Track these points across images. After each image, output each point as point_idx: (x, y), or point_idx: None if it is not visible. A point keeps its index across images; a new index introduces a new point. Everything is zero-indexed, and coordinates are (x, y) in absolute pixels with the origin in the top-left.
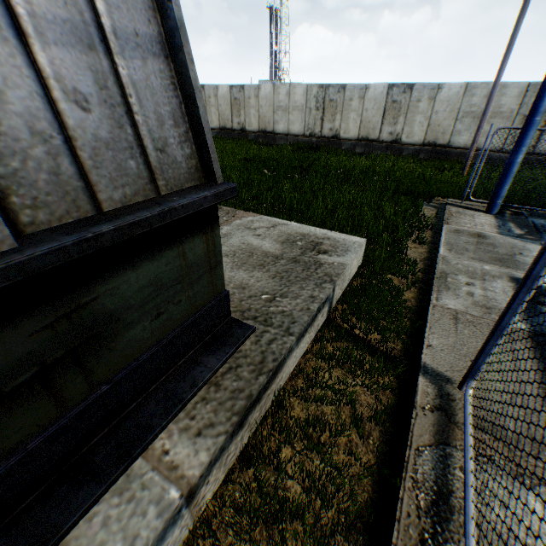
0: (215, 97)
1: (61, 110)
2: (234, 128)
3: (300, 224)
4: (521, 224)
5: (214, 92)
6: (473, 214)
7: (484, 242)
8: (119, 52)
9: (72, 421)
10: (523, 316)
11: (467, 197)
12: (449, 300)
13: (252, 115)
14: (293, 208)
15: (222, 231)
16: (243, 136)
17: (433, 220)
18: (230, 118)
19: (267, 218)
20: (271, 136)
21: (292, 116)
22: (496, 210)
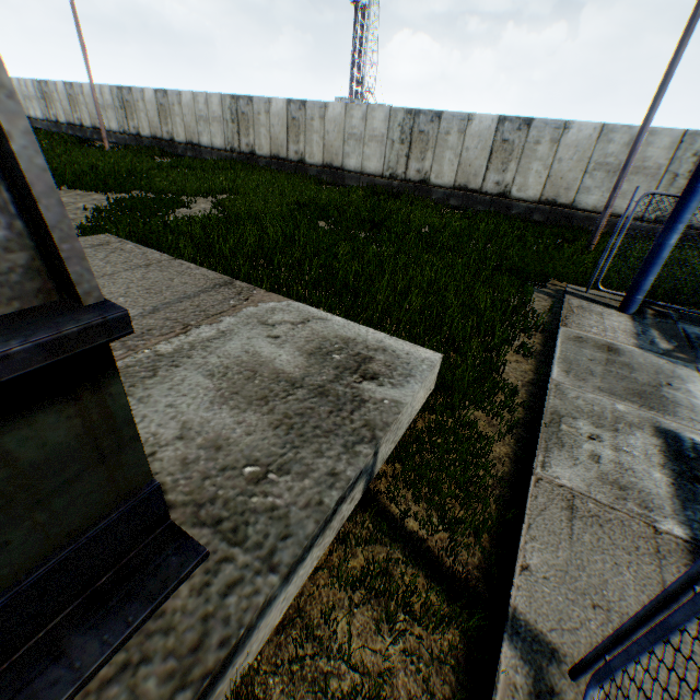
0: (266, 114)
1: None
2: (290, 158)
3: (346, 321)
4: (669, 333)
5: (266, 107)
6: (601, 312)
7: (616, 361)
8: None
9: None
10: (677, 508)
11: (595, 284)
12: (562, 469)
13: (315, 143)
14: (347, 285)
15: (219, 326)
16: (301, 171)
17: (546, 316)
18: (286, 144)
19: (298, 306)
20: (339, 174)
21: (368, 149)
22: (634, 308)
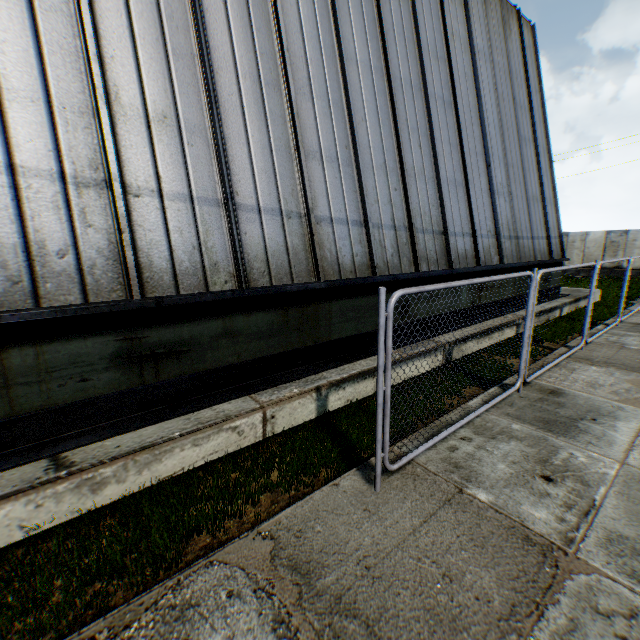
0: None
1: (552, 246)
2: None
3: (565, 287)
4: None
5: None
6: None
7: None
8: (555, 239)
9: (546, 290)
10: None
11: None
12: None
13: None
14: None
15: None
16: None
17: None
18: None
19: None
20: None
21: None
22: None
